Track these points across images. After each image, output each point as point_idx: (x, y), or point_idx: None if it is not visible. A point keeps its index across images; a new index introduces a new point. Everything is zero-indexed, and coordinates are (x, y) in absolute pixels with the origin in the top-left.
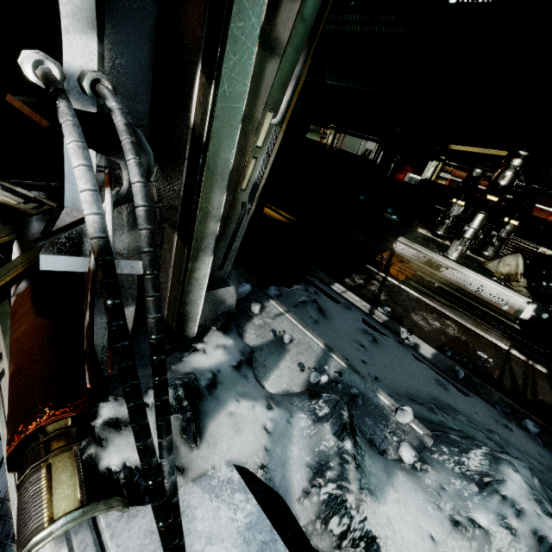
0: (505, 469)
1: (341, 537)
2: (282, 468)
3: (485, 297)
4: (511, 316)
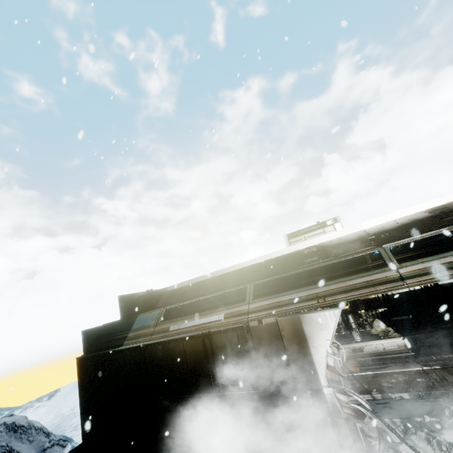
0: (451, 407)
1: (447, 449)
2: (424, 450)
3: (389, 349)
4: (406, 350)
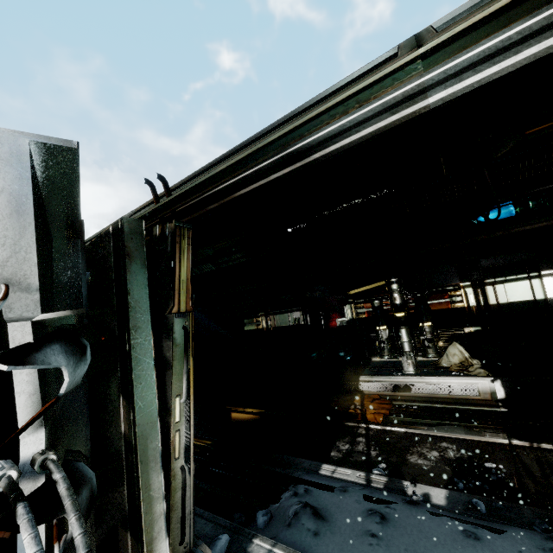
0: None
1: None
2: None
3: (459, 395)
4: (492, 401)
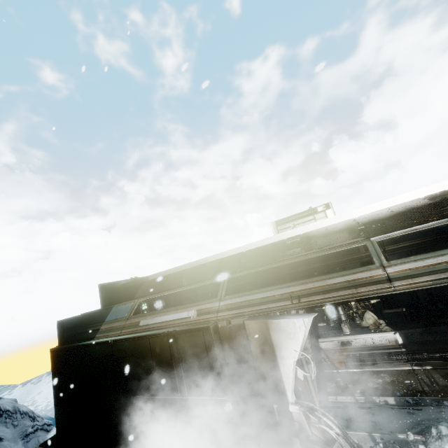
0: (439, 427)
1: None
2: None
3: (379, 344)
4: (397, 346)
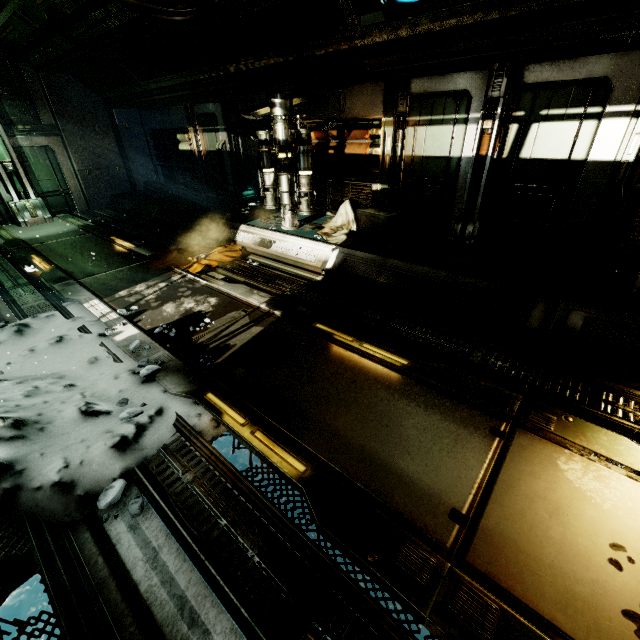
0: None
1: None
2: None
3: (301, 259)
4: (319, 270)
